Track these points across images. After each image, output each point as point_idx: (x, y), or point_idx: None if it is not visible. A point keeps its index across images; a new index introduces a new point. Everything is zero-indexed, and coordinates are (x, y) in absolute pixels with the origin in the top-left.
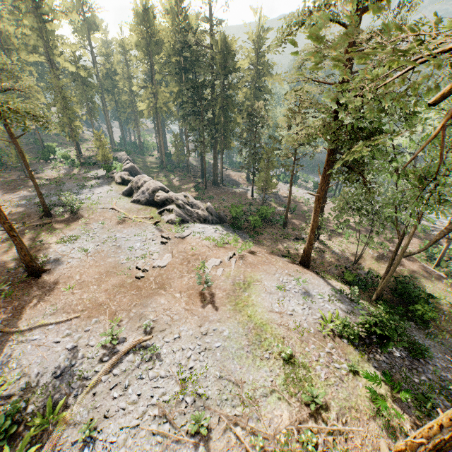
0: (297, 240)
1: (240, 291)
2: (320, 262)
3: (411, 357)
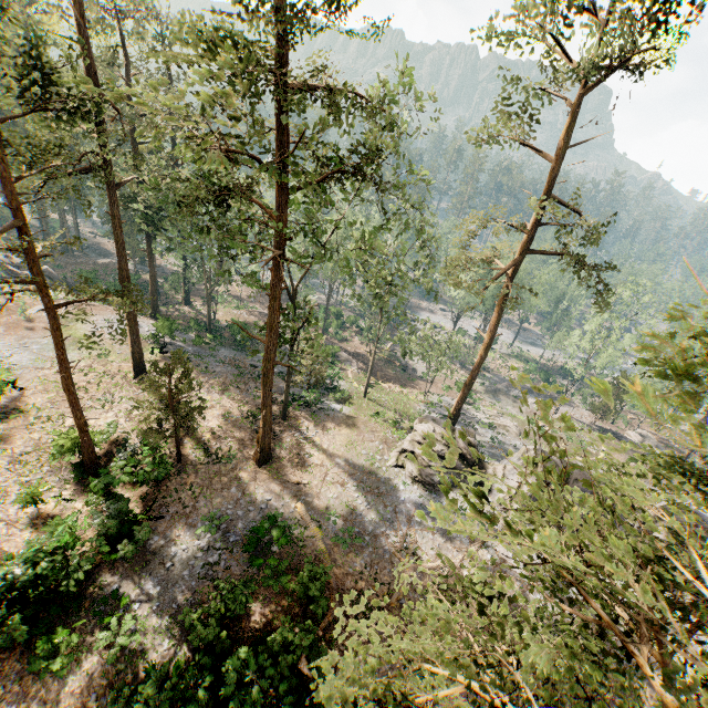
0: (166, 306)
1: (66, 323)
2: (182, 320)
3: (201, 350)
